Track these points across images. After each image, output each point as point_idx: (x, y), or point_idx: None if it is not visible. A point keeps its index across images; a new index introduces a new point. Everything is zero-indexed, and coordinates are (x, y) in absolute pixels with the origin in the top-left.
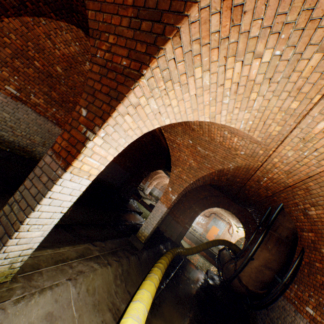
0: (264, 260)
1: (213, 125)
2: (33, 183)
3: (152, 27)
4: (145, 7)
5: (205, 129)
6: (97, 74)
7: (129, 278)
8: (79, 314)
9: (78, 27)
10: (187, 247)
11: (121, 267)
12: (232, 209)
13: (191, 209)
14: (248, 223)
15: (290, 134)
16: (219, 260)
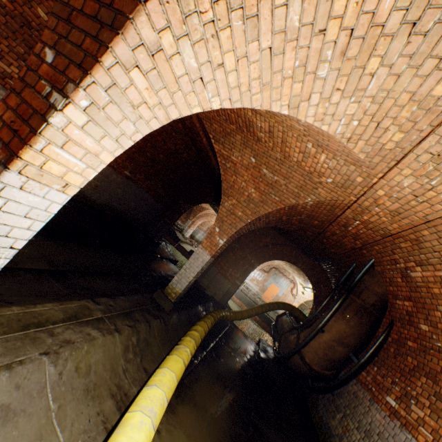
0: (337, 333)
1: (291, 131)
2: None
3: None
4: None
5: (278, 140)
6: None
7: (148, 350)
8: (59, 404)
9: None
10: (235, 309)
11: (136, 334)
12: (301, 263)
13: (245, 260)
14: (320, 283)
15: (418, 147)
16: (276, 329)
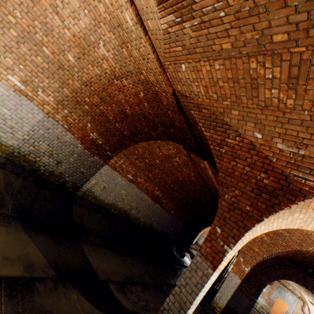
0: None
1: None
2: (191, 274)
3: (270, 198)
4: (264, 187)
5: None
6: (225, 207)
7: None
8: None
9: (180, 144)
10: None
11: None
12: (310, 286)
13: (256, 277)
14: None
15: None
16: None
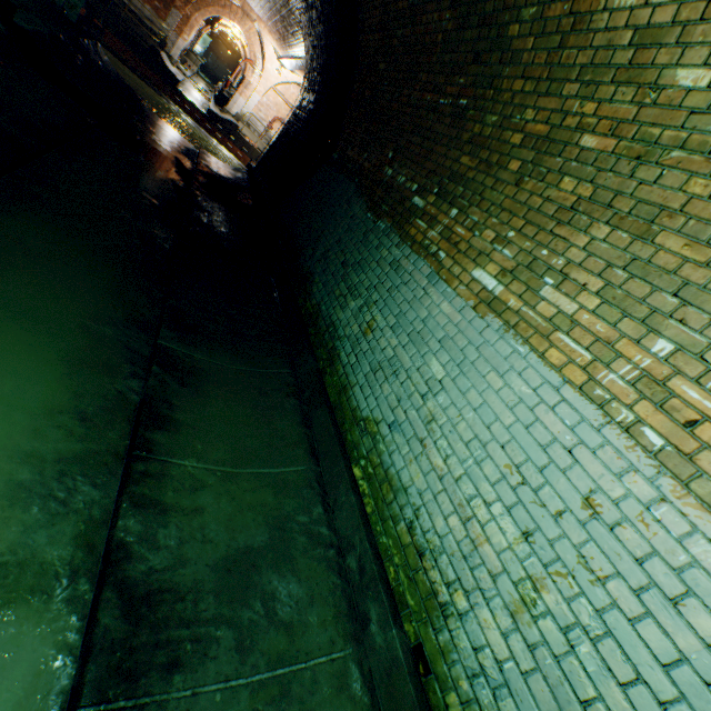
0: None
1: None
2: None
3: None
4: None
5: None
6: None
7: None
8: None
9: None
10: None
11: None
12: None
13: None
14: None
15: None
16: None
